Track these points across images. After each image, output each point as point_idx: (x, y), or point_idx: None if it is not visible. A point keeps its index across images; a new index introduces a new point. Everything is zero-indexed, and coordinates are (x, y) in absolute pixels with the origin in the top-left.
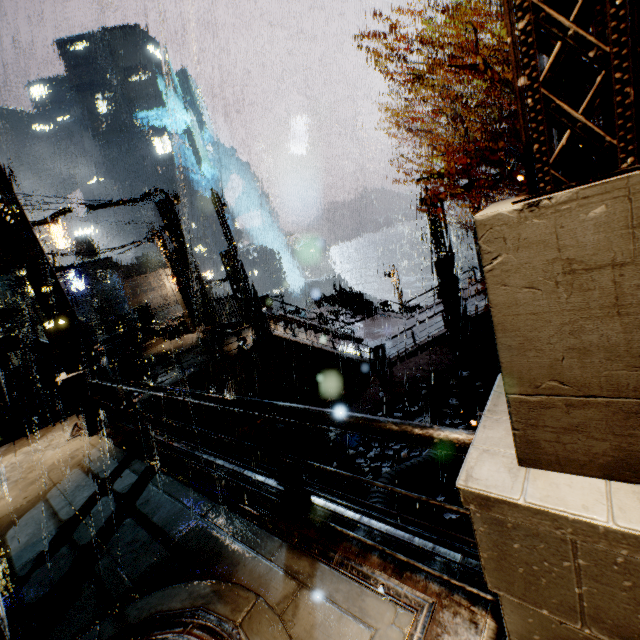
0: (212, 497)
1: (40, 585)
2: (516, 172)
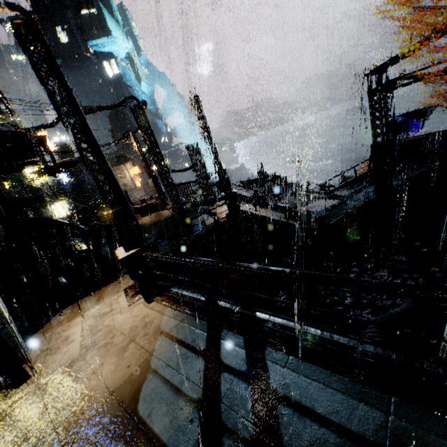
0: (380, 388)
1: None
2: None
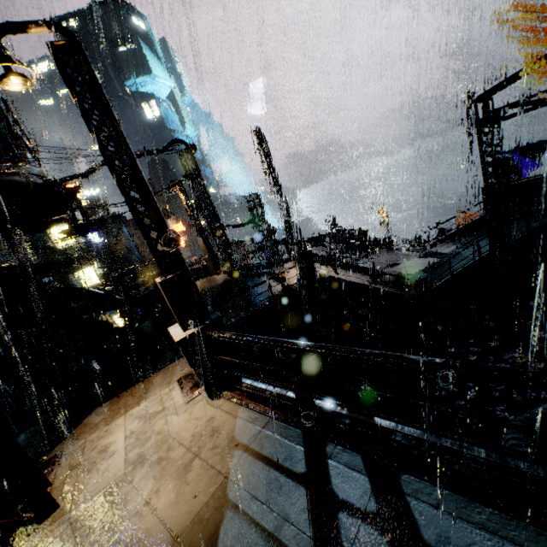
0: None
1: None
2: None
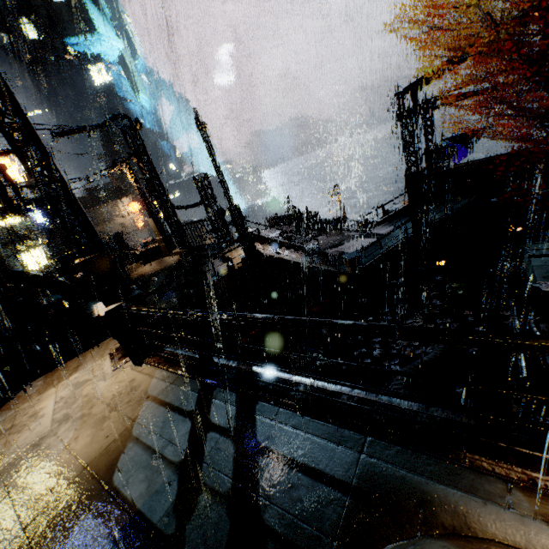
0: (358, 430)
1: (206, 546)
2: (548, 73)
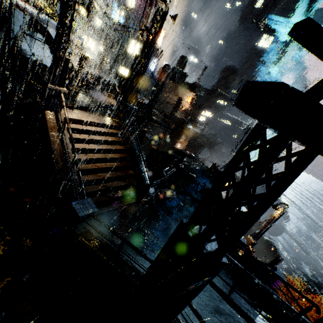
0: None
1: None
2: None
